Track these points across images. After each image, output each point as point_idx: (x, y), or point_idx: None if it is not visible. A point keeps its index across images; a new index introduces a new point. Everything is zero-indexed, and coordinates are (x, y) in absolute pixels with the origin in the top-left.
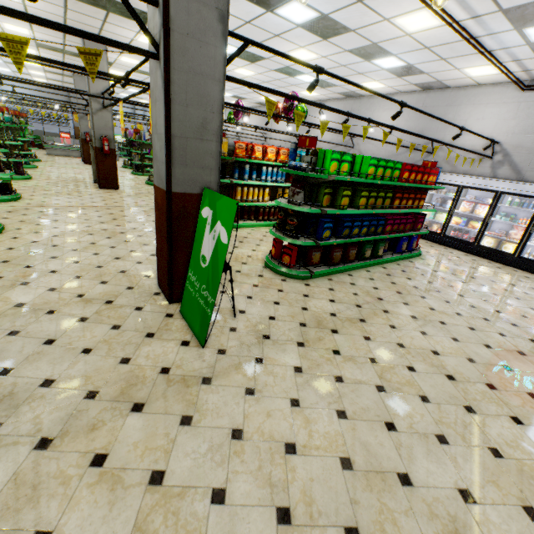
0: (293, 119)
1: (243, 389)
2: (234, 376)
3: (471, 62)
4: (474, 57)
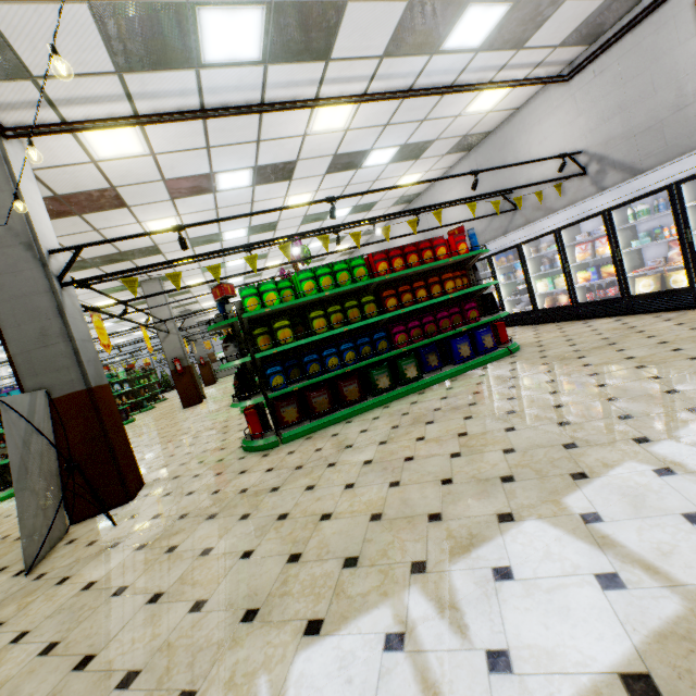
0: (259, 269)
1: None
2: (8, 608)
3: (456, 103)
4: (451, 98)
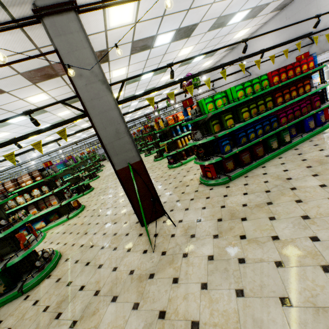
0: (185, 91)
1: (171, 279)
2: (168, 270)
3: None
4: None
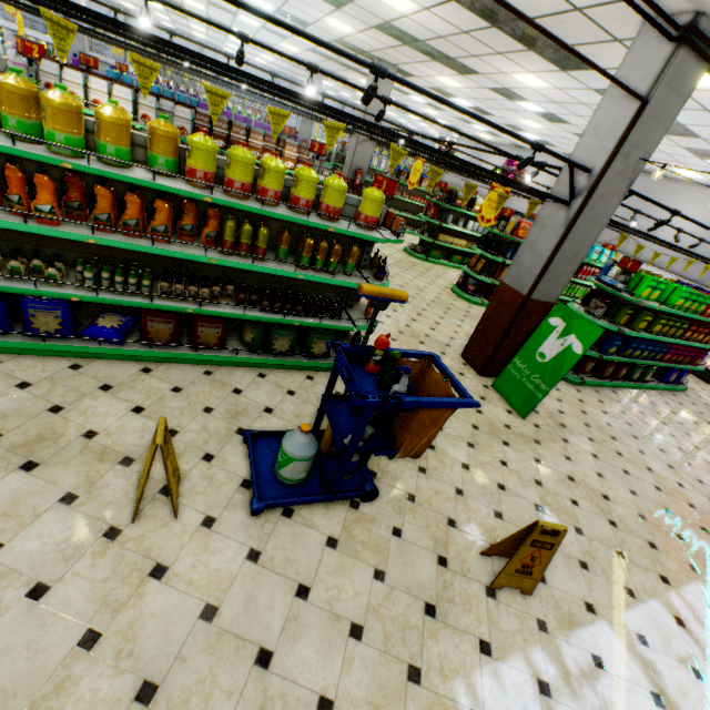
0: None
1: (562, 455)
2: (553, 445)
3: None
4: None
